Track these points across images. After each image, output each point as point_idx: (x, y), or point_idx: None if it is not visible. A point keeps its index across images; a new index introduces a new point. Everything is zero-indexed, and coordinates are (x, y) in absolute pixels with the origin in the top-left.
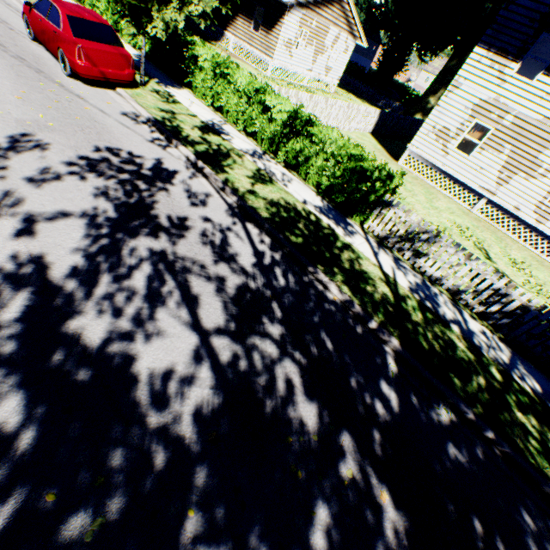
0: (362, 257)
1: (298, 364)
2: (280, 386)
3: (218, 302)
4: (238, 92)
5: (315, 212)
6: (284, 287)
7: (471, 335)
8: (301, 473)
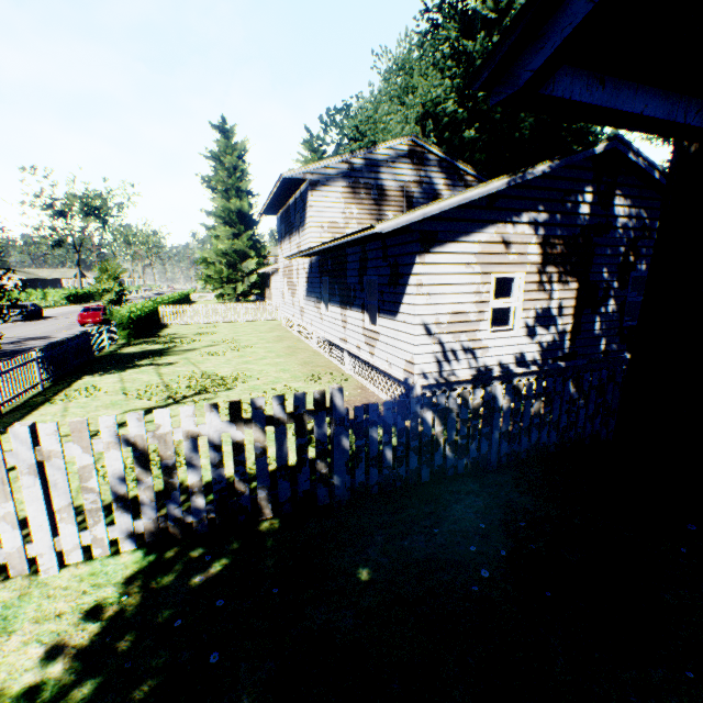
0: None
1: None
2: None
3: None
4: None
5: None
6: (20, 350)
7: None
8: None
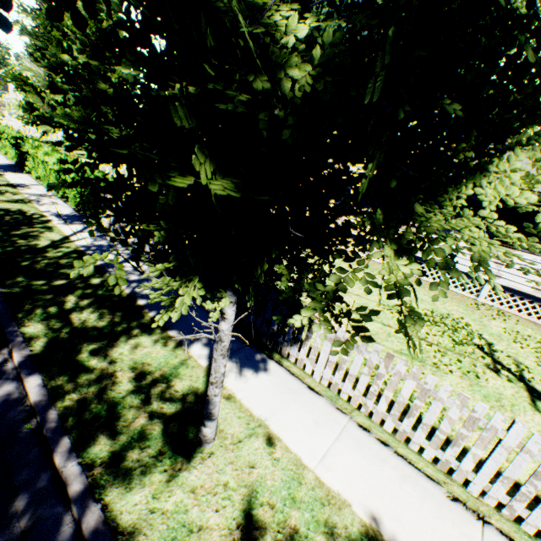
0: (55, 231)
1: None
2: None
3: None
4: (44, 162)
5: (49, 215)
6: None
7: (114, 266)
8: None
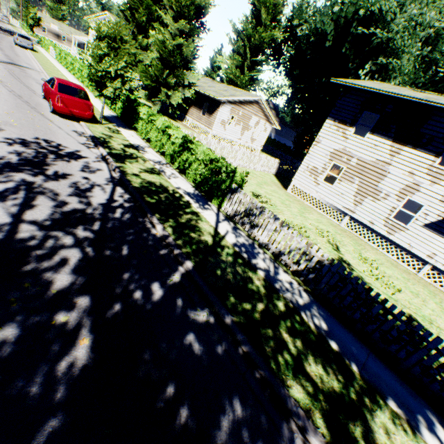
0: (203, 220)
1: (84, 254)
2: (54, 259)
3: (49, 211)
4: (158, 129)
5: (183, 193)
6: (117, 218)
7: (275, 280)
8: (17, 304)
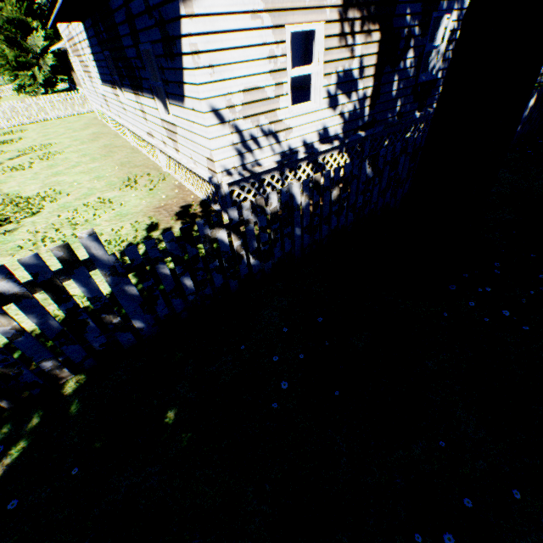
0: None
1: None
2: None
3: None
4: None
5: None
6: None
7: None
8: None
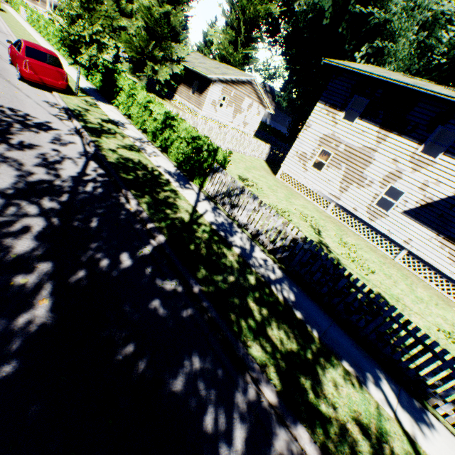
0: (182, 198)
1: (49, 223)
2: (15, 226)
3: (12, 180)
4: (140, 105)
5: (163, 172)
6: (88, 192)
7: (249, 257)
8: None
